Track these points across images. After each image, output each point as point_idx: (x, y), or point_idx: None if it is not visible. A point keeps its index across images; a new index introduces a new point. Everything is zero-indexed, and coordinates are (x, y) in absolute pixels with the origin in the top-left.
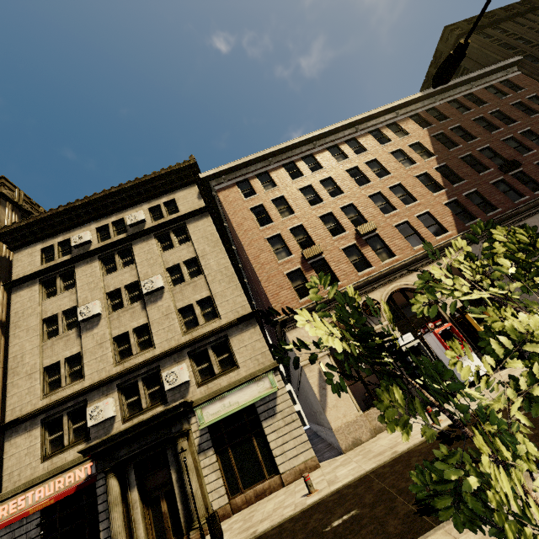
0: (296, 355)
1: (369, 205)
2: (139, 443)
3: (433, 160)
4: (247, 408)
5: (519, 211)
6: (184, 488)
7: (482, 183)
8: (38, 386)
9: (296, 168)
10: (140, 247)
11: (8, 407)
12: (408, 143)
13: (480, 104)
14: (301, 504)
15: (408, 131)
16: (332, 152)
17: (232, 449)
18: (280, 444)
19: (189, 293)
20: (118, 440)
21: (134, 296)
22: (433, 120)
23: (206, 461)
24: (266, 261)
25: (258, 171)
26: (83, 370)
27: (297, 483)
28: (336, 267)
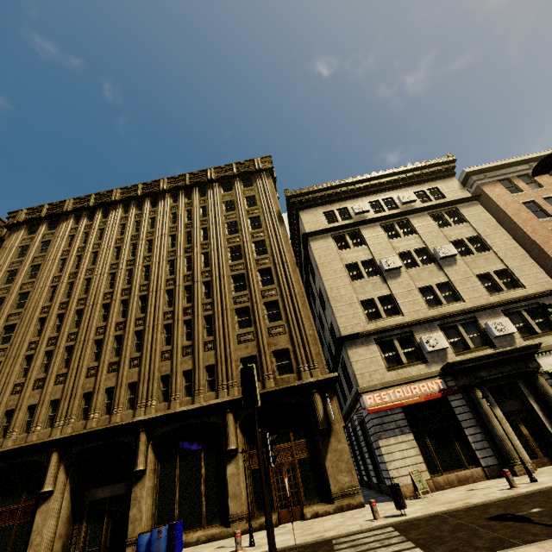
0: None
1: None
2: (497, 370)
3: None
4: None
5: None
6: (549, 417)
7: None
8: (361, 313)
9: None
10: (417, 221)
11: (340, 324)
12: None
13: None
14: None
15: None
16: None
17: None
18: None
19: (482, 263)
20: (483, 361)
21: (422, 259)
22: None
23: None
24: None
25: (518, 173)
26: (399, 309)
27: None
28: None
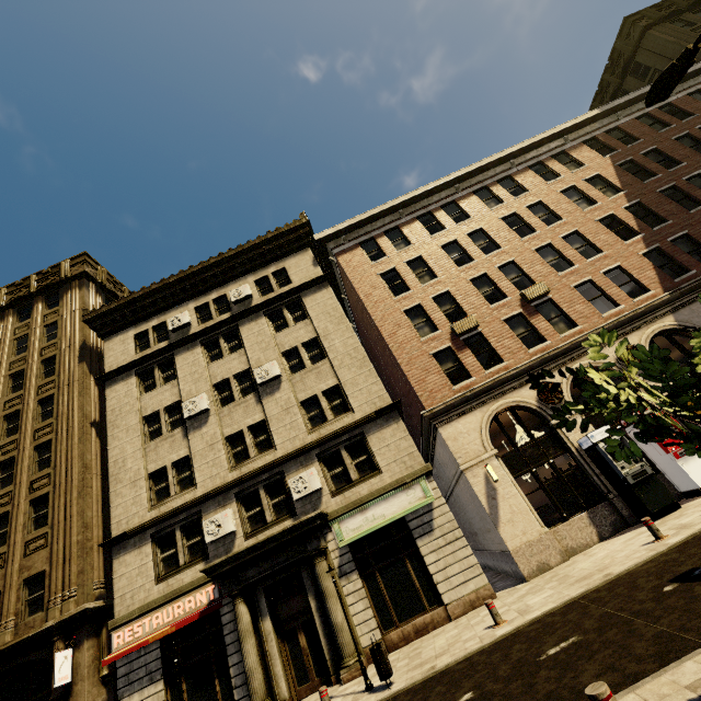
0: (454, 457)
1: (536, 261)
2: (269, 562)
3: (621, 197)
4: (395, 523)
5: None
6: (326, 618)
7: (694, 223)
8: (144, 495)
9: (434, 219)
10: (248, 328)
11: (113, 519)
12: (583, 177)
13: (683, 116)
14: (489, 636)
15: (583, 162)
16: (480, 196)
17: (381, 573)
18: (441, 567)
19: (311, 382)
20: (245, 558)
21: (245, 388)
22: (617, 144)
23: (350, 587)
24: (405, 339)
25: (386, 227)
26: (194, 477)
27: (470, 616)
28: (498, 343)
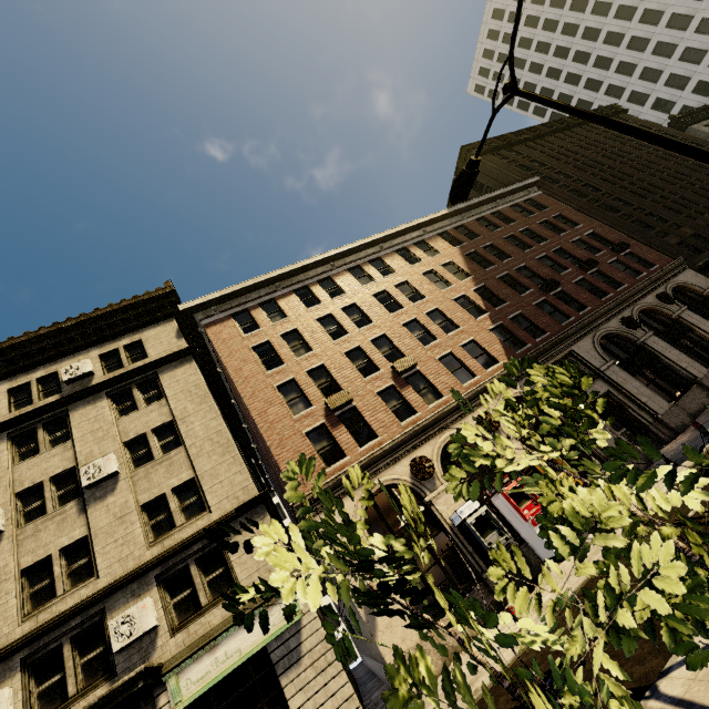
0: None
1: (404, 335)
2: None
3: (470, 281)
4: (255, 658)
5: (568, 334)
6: None
7: (525, 304)
8: None
9: (311, 293)
10: (82, 413)
11: None
12: (440, 263)
13: (508, 222)
14: None
15: (439, 250)
16: (354, 273)
17: None
18: None
19: (160, 477)
20: None
21: (66, 493)
22: (463, 238)
23: None
24: (277, 418)
25: (261, 299)
26: None
27: None
28: (372, 417)
